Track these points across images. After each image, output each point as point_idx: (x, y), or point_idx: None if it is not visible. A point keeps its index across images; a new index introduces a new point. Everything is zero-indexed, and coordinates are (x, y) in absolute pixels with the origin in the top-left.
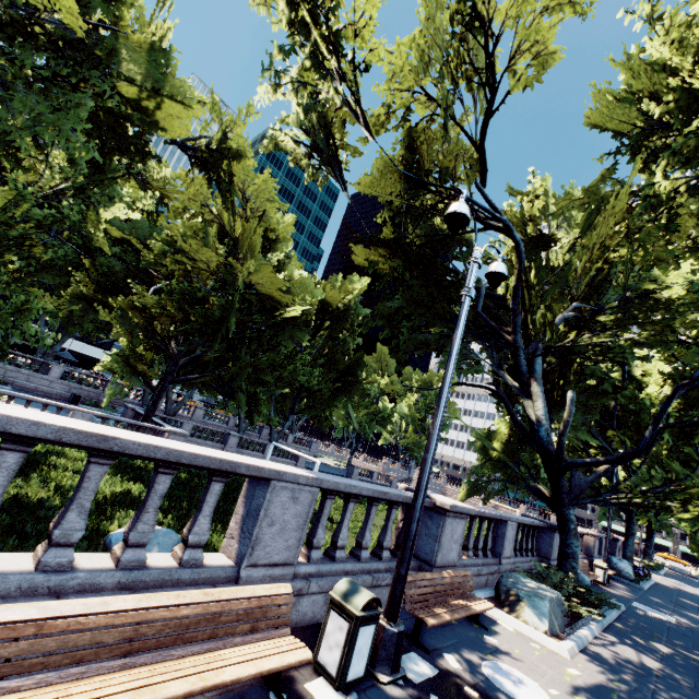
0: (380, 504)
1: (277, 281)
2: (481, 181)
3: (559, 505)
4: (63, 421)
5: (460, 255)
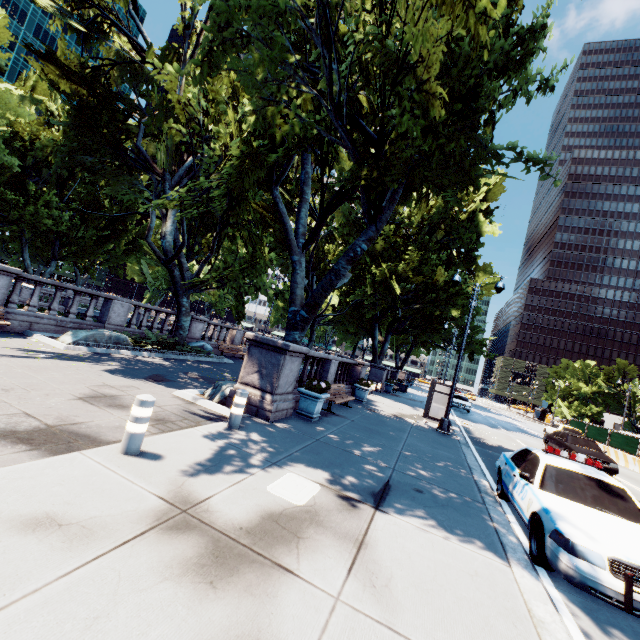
0: None
1: None
2: (134, 8)
3: (177, 296)
4: None
5: (147, 92)
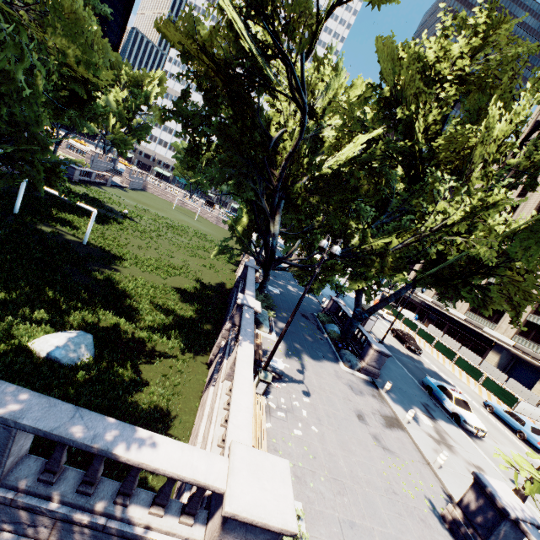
0: (119, 216)
1: (101, 75)
2: (306, 55)
3: (268, 270)
4: (243, 400)
5: (259, 86)
